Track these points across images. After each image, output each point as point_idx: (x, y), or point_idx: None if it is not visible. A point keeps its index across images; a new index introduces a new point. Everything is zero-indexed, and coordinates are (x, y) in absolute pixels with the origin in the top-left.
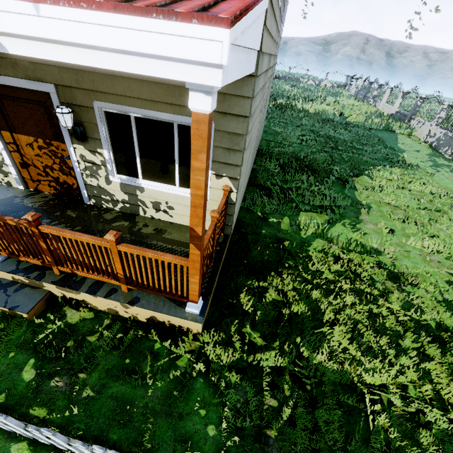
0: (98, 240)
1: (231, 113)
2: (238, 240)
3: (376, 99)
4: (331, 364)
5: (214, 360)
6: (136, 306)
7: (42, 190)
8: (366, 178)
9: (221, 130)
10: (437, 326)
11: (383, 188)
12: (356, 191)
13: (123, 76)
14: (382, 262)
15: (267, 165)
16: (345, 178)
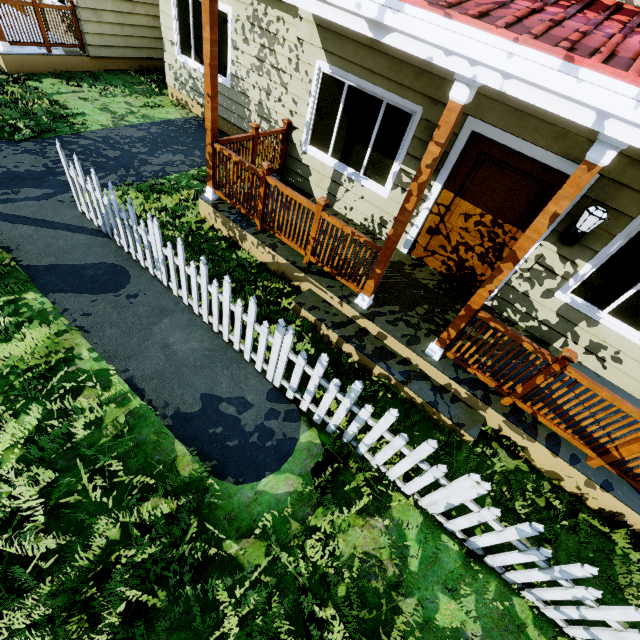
0: None
1: None
2: None
3: None
4: None
5: None
6: (612, 494)
7: (426, 262)
8: None
9: None
10: None
11: None
12: None
13: None
14: None
15: None
16: None
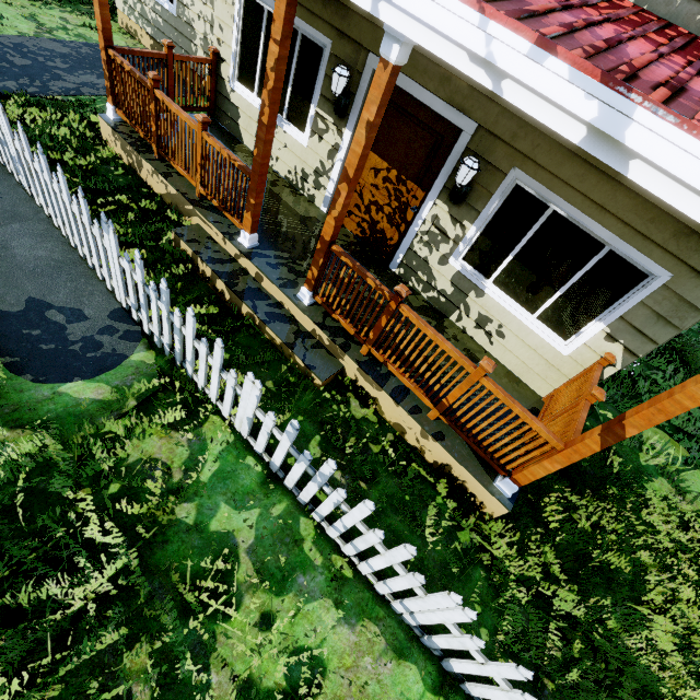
0: (463, 357)
1: None
2: None
3: None
4: (651, 661)
5: (501, 559)
6: (440, 443)
7: (344, 224)
8: None
9: (673, 290)
10: None
11: None
12: None
13: (586, 160)
14: None
15: None
16: None
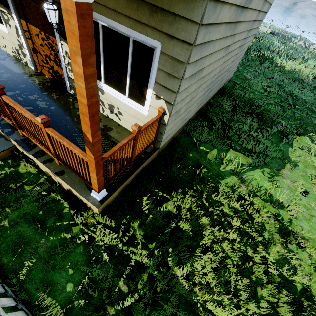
0: (35, 119)
1: (177, 37)
2: (166, 154)
3: None
4: (183, 282)
5: (97, 238)
6: (59, 177)
7: (44, 74)
8: (307, 139)
9: (167, 54)
10: (301, 291)
11: None
12: (291, 147)
13: None
14: (281, 215)
15: (223, 103)
16: (287, 133)
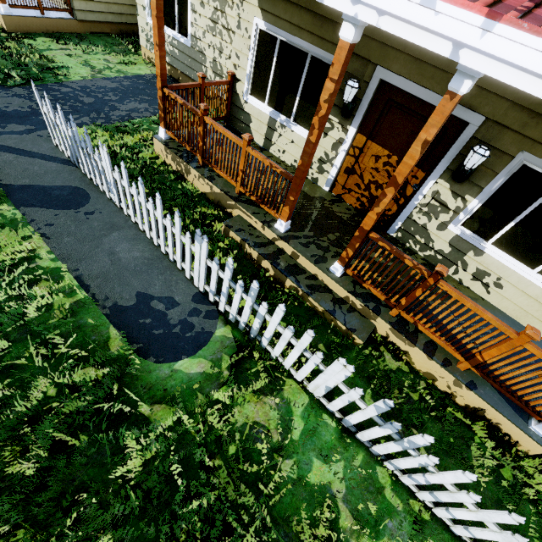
0: (504, 325)
1: None
2: None
3: None
4: None
5: None
6: (475, 392)
7: (344, 199)
8: None
9: None
10: None
11: None
12: None
13: None
14: None
15: None
16: None
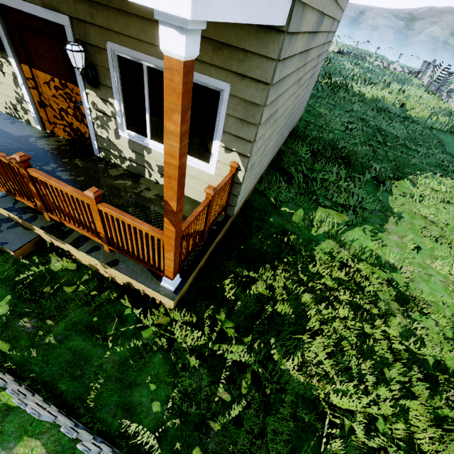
0: (81, 194)
1: (250, 77)
2: (241, 223)
3: (451, 94)
4: (298, 375)
5: (178, 339)
6: (113, 268)
7: (57, 134)
8: (407, 184)
9: (237, 96)
10: (434, 364)
11: (424, 198)
12: (391, 196)
13: (138, 15)
14: (395, 280)
15: (298, 149)
16: (383, 178)
